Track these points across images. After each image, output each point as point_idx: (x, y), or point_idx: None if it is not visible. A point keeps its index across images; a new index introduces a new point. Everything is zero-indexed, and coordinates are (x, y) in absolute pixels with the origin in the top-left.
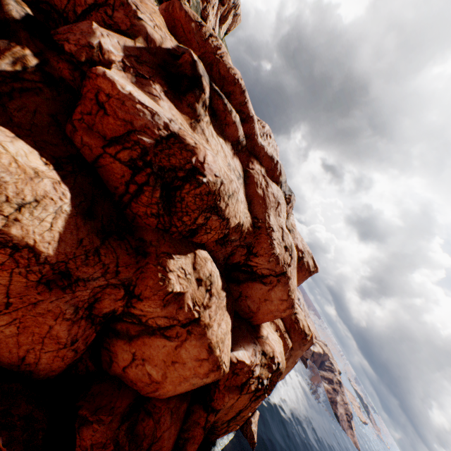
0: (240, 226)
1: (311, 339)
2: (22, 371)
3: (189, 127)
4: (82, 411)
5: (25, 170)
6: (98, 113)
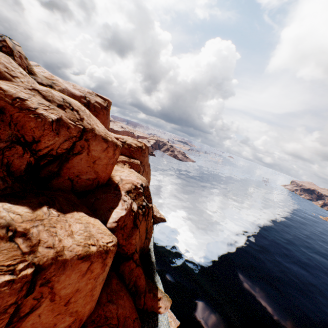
0: None
1: (146, 146)
2: None
3: None
4: None
5: None
6: None
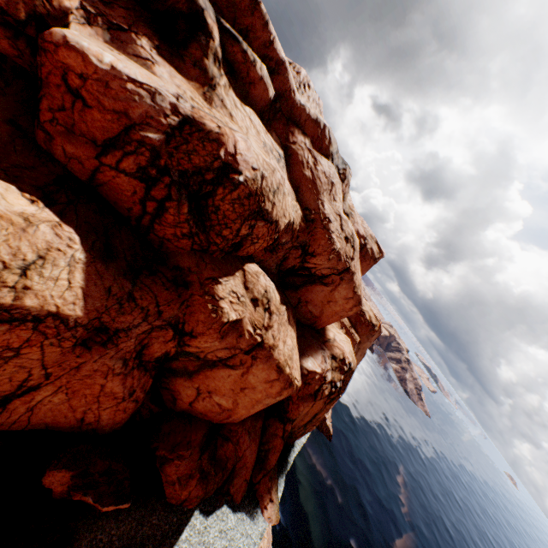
0: (291, 225)
1: (379, 328)
2: (85, 431)
3: (203, 99)
4: (159, 452)
5: (11, 221)
6: (74, 106)
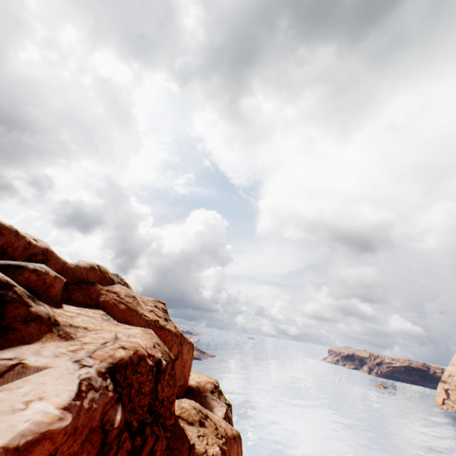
0: None
1: None
2: None
3: (65, 341)
4: None
5: None
6: None
